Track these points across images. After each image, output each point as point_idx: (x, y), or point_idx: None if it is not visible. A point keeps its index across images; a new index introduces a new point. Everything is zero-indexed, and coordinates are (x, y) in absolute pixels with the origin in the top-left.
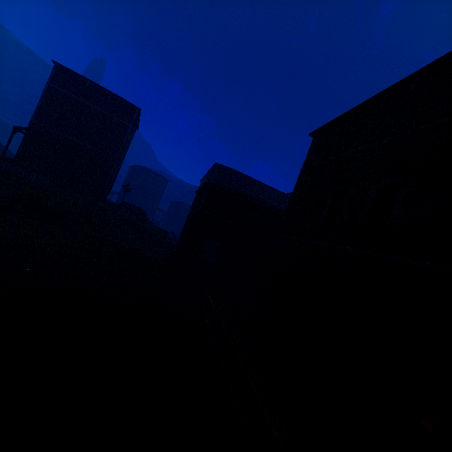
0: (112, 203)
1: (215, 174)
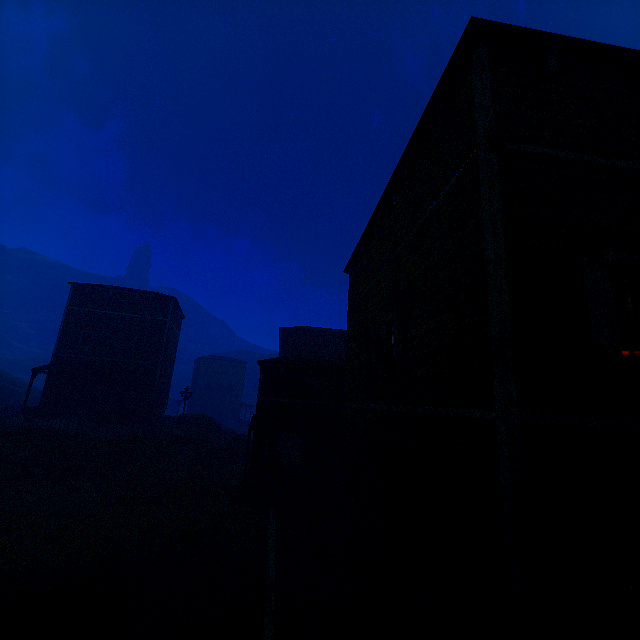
0: (169, 420)
1: (282, 341)
